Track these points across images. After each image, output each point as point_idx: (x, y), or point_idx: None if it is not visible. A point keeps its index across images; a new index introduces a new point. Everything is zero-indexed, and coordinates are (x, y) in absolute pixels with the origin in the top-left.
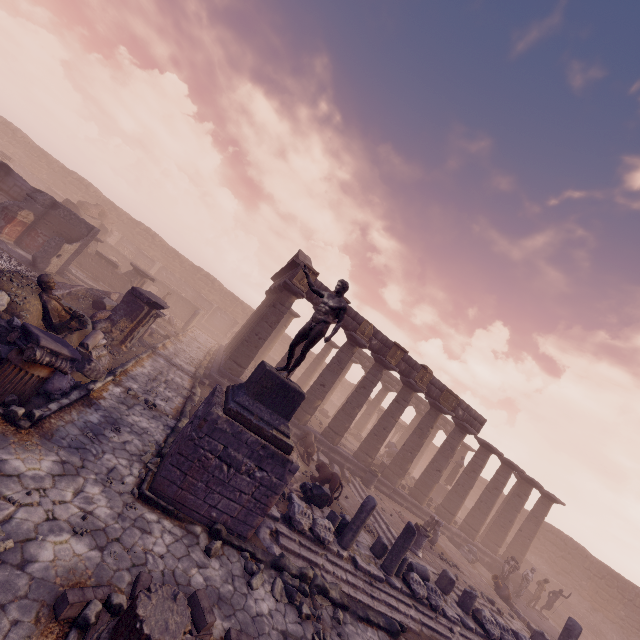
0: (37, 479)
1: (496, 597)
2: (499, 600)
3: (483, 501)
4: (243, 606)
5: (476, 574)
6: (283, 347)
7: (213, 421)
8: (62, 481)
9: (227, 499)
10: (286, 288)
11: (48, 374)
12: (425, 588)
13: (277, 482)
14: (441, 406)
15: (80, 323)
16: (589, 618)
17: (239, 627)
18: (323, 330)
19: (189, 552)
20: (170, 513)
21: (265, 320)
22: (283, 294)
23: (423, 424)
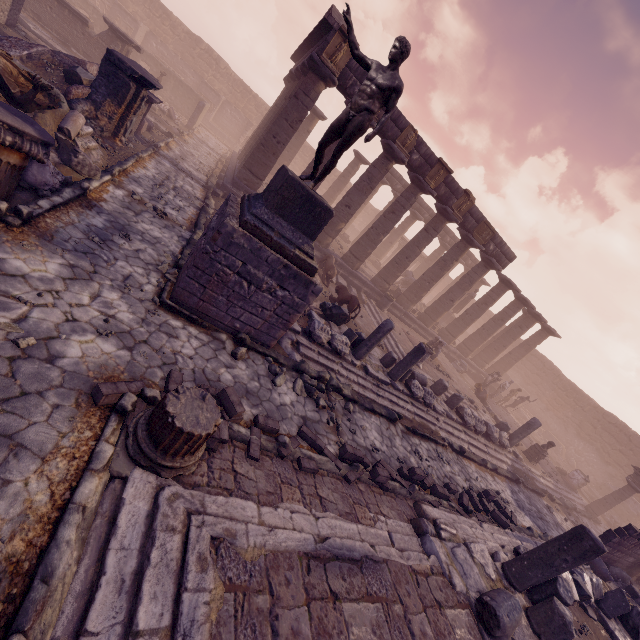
0: (46, 281)
1: (475, 398)
2: (477, 400)
3: (485, 329)
4: (268, 398)
5: (463, 381)
6: (304, 161)
7: (228, 234)
8: (75, 285)
9: (249, 313)
10: (312, 68)
11: (20, 161)
12: (423, 392)
13: (299, 302)
14: (473, 239)
15: (50, 99)
16: (540, 414)
17: (266, 413)
18: (364, 124)
19: (216, 355)
20: (194, 321)
21: (284, 117)
22: (308, 78)
23: (448, 256)
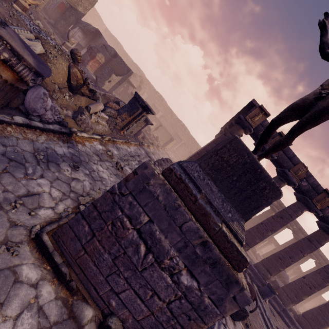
0: None
1: None
2: None
3: None
4: None
5: None
6: None
7: (144, 177)
8: None
9: (134, 292)
10: (238, 122)
11: (13, 80)
12: None
13: (209, 305)
14: None
15: (92, 95)
16: None
17: None
18: None
19: None
20: (60, 276)
21: (215, 142)
22: (234, 126)
23: None
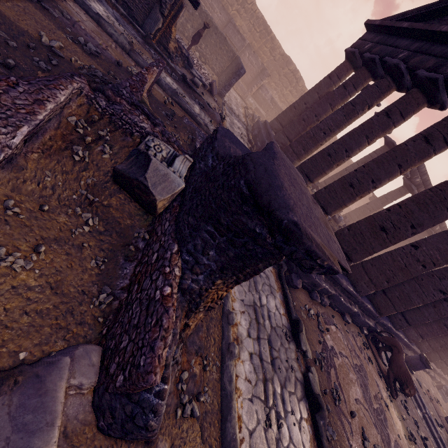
0: None
1: None
2: None
3: None
4: None
5: None
6: None
7: None
8: None
9: None
10: None
11: None
12: None
13: None
14: None
15: None
16: None
17: None
18: None
19: None
20: None
21: None
22: None
23: None
